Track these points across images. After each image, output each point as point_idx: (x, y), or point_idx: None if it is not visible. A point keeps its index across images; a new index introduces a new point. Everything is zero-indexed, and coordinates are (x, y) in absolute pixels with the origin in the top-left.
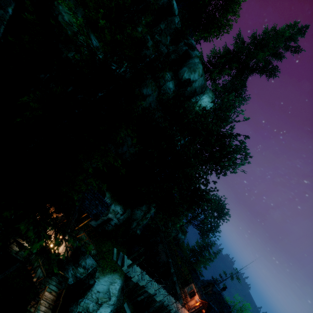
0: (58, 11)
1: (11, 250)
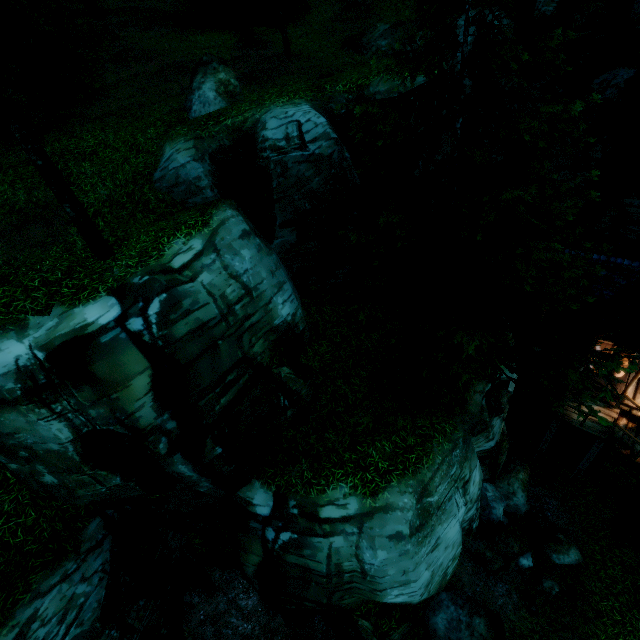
0: (372, 96)
1: (569, 419)
